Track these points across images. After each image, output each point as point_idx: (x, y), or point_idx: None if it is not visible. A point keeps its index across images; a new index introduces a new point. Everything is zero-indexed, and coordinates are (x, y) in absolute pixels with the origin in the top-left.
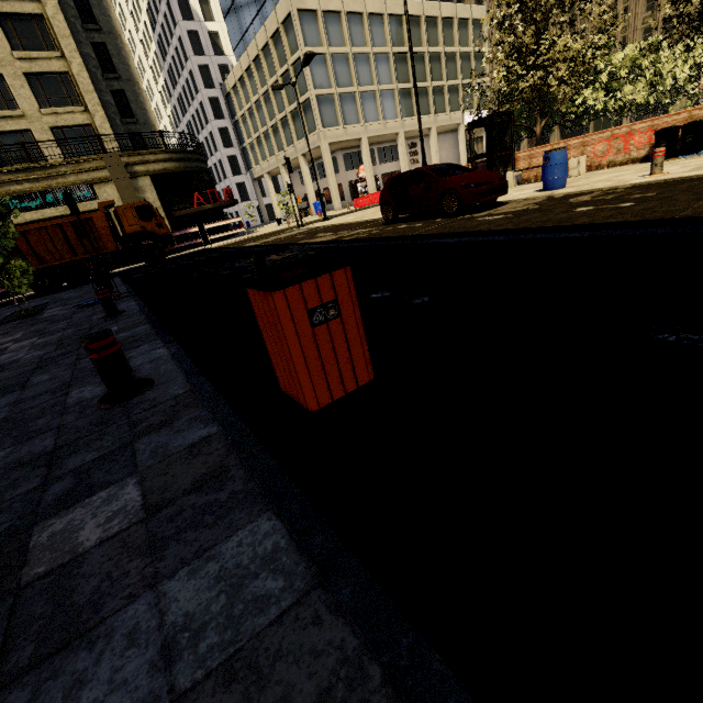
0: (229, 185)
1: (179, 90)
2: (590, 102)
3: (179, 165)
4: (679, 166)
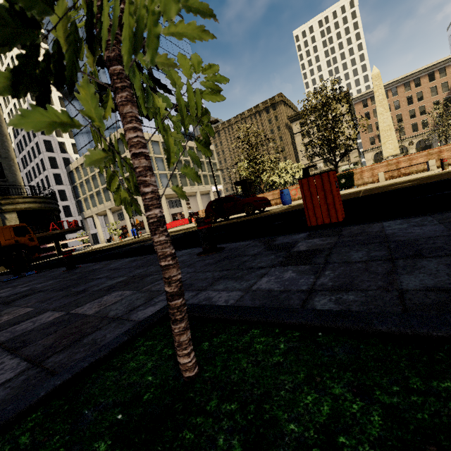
0: None
1: (29, 169)
2: (274, 180)
3: (41, 205)
4: None
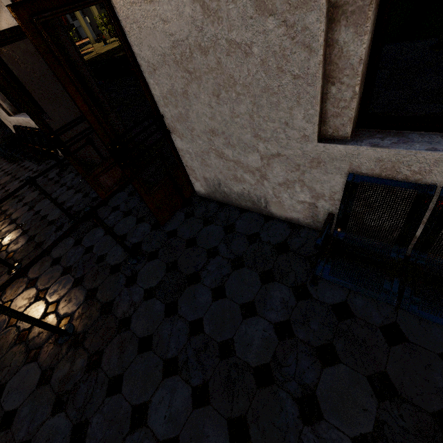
0: None
1: None
2: None
3: None
4: None
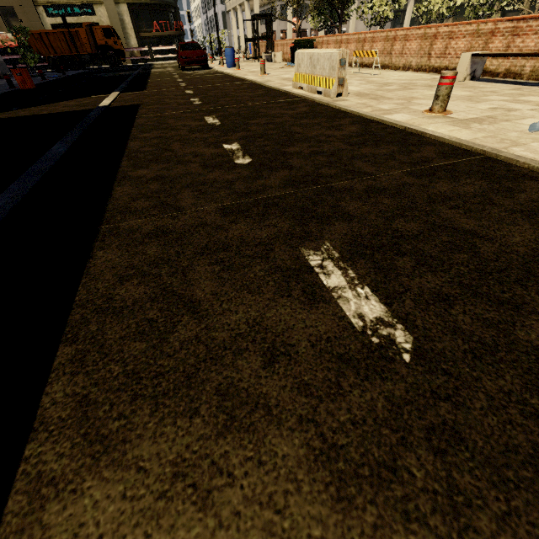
0: (217, 11)
1: None
2: (376, 8)
3: None
4: (258, 68)
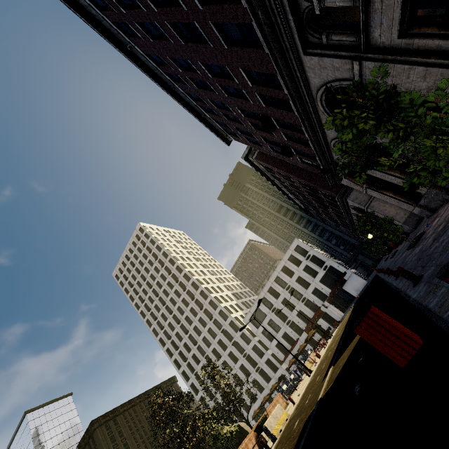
0: None
1: None
2: None
3: None
4: None
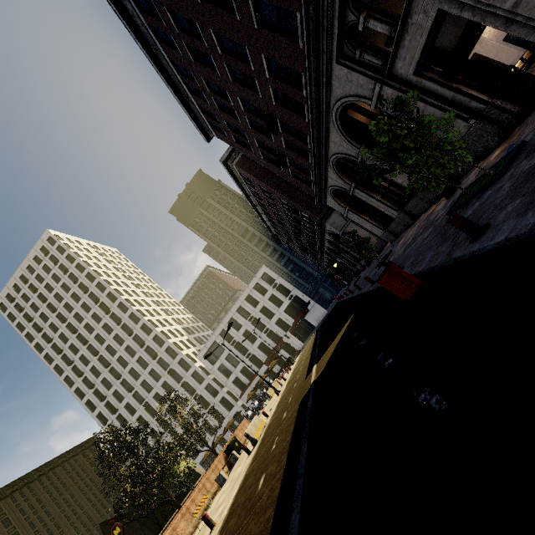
0: None
1: None
2: None
3: None
4: None
